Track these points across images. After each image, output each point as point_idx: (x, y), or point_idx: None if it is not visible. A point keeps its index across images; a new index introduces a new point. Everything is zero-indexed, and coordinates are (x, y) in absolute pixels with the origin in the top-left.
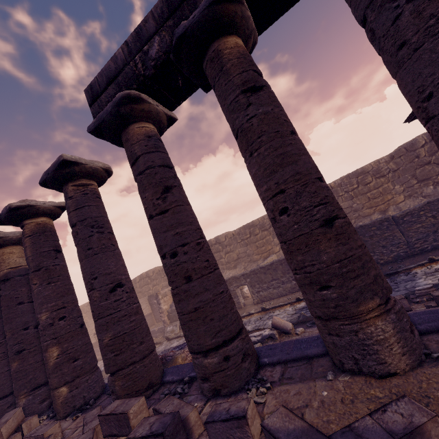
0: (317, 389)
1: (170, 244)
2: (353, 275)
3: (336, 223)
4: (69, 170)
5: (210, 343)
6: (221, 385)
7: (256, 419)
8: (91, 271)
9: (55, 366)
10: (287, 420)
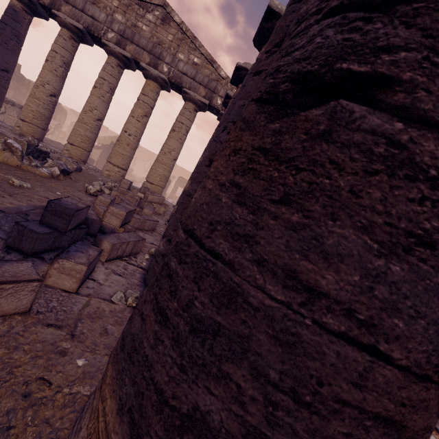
0: (96, 355)
1: (230, 115)
2: (163, 298)
3: (314, 109)
4: (270, 25)
5: (169, 232)
6: (149, 269)
7: (71, 280)
8: (218, 133)
9: (184, 192)
10: (4, 273)
